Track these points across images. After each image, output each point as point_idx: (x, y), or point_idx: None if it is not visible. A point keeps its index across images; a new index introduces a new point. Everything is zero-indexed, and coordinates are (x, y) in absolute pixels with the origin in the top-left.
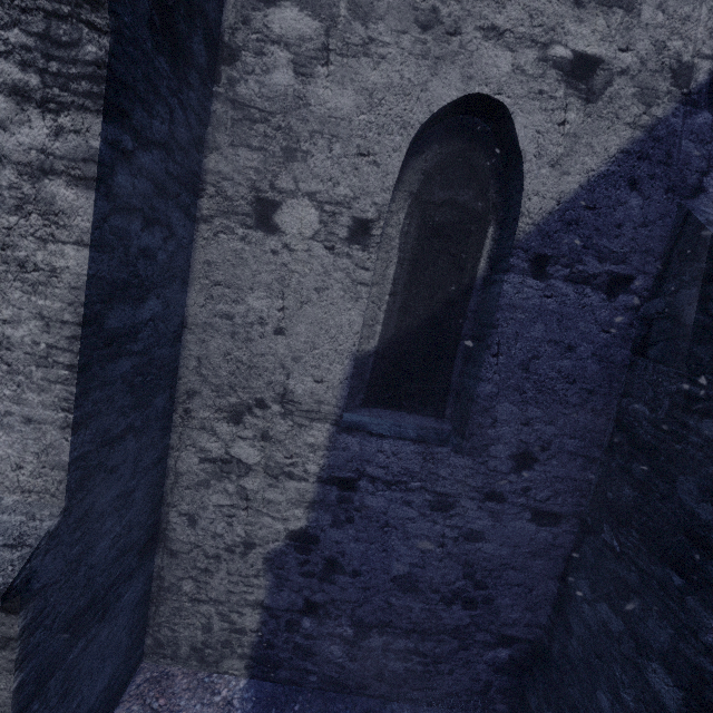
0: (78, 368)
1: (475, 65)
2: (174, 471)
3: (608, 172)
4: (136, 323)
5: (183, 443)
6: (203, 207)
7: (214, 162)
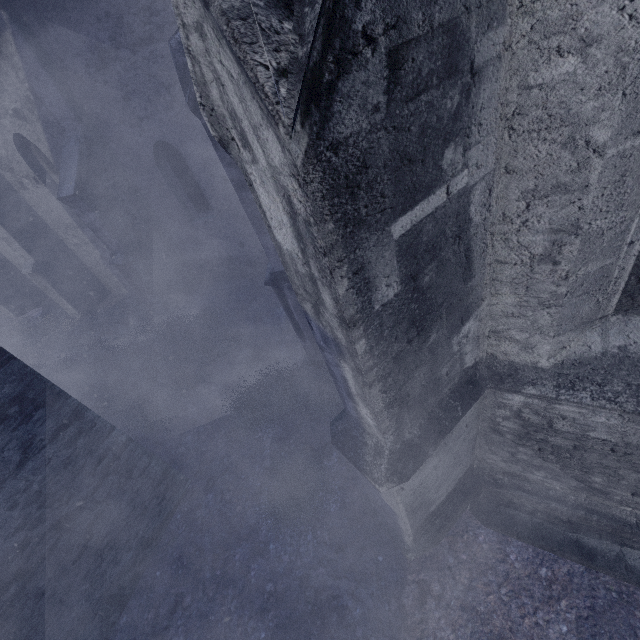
0: (14, 239)
1: (6, 127)
2: (73, 250)
3: (48, 137)
4: (22, 225)
5: (68, 243)
6: (17, 190)
7: (7, 179)
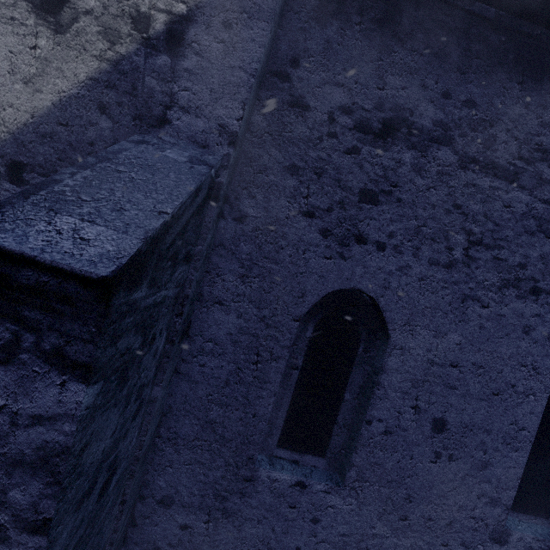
0: None
1: None
2: None
3: (79, 95)
4: None
5: None
6: None
7: None
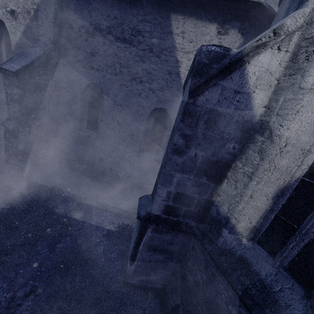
0: None
1: None
2: None
3: (23, 35)
4: None
5: None
6: None
7: None
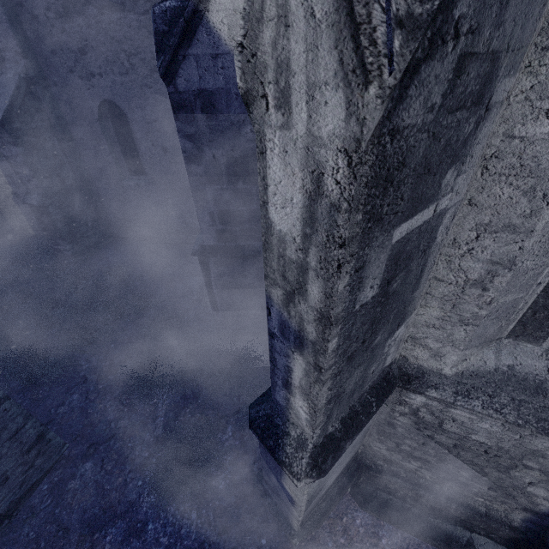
0: None
1: None
2: None
3: None
4: None
5: None
6: None
7: None
